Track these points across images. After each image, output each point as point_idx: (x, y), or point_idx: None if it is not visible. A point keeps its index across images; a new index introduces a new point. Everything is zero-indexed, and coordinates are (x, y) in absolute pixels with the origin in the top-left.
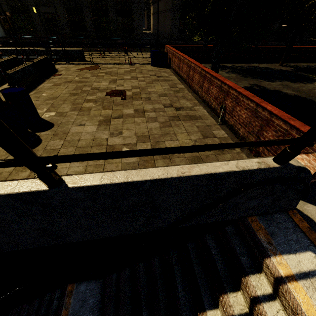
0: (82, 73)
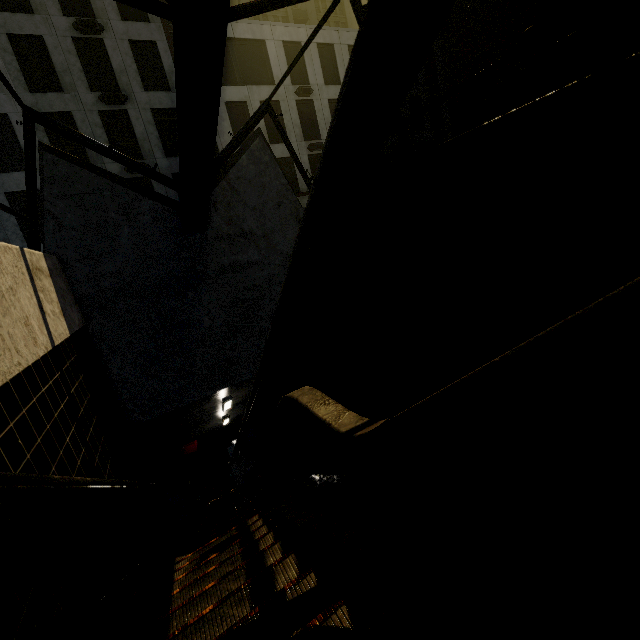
0: None
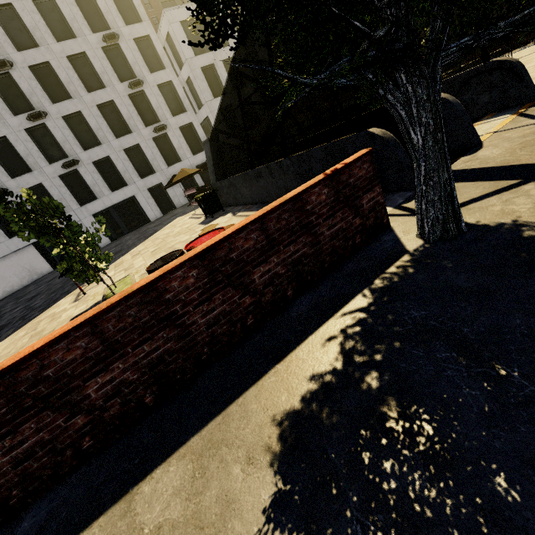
0: None
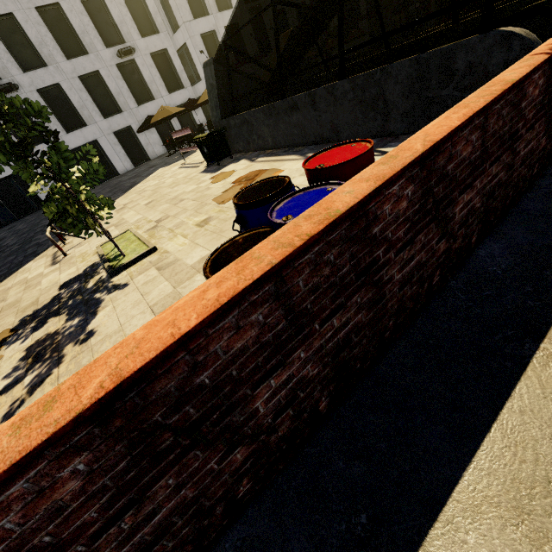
0: None
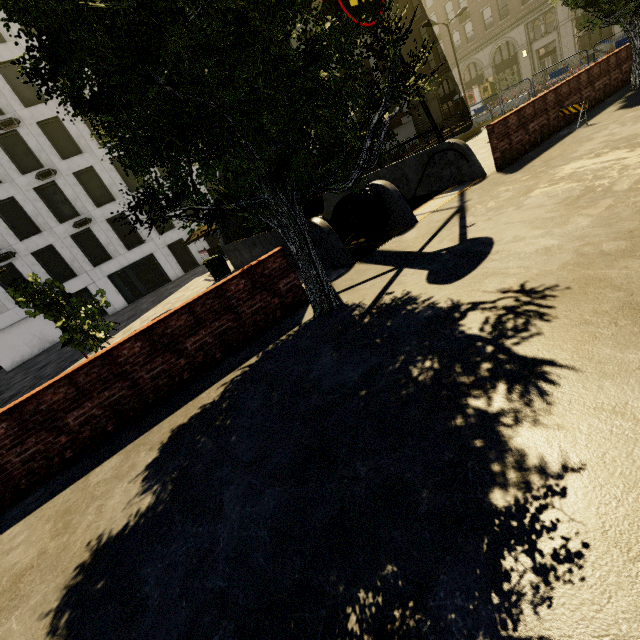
0: None
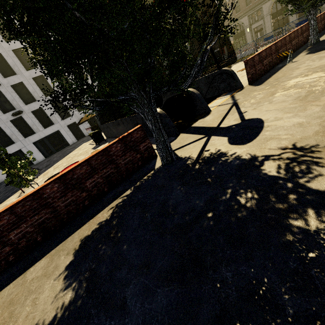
0: (241, 64)
